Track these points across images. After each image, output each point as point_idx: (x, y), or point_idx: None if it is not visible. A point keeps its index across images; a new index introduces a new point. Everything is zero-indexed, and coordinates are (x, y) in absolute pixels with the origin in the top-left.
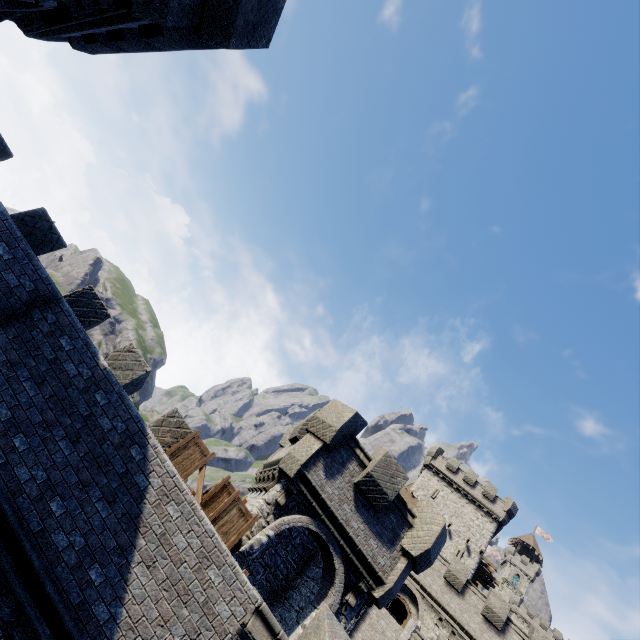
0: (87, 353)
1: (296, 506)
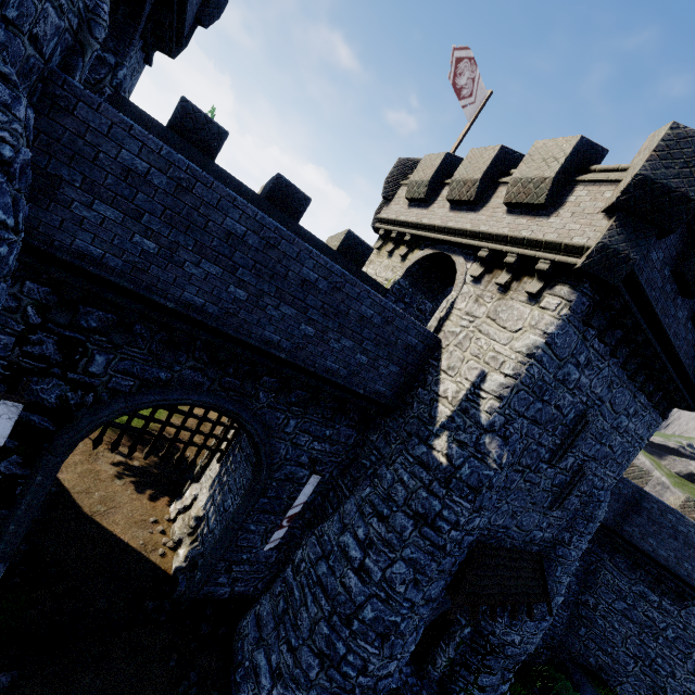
0: (678, 516)
1: None
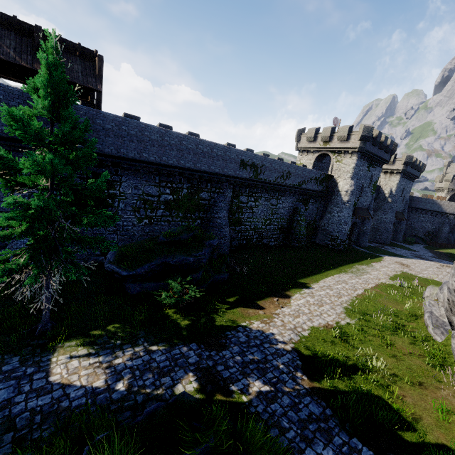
0: (421, 198)
1: (450, 192)
